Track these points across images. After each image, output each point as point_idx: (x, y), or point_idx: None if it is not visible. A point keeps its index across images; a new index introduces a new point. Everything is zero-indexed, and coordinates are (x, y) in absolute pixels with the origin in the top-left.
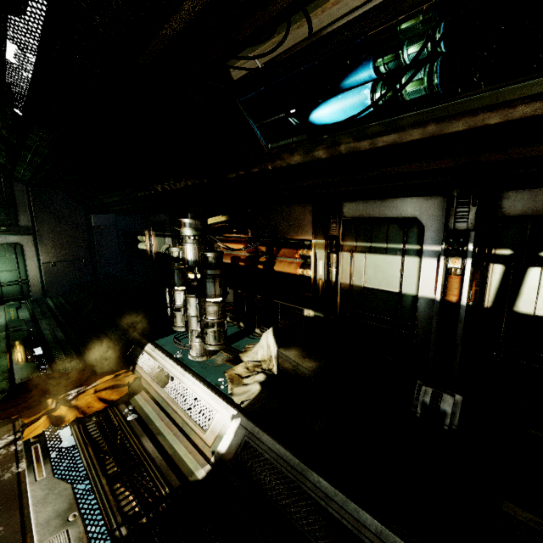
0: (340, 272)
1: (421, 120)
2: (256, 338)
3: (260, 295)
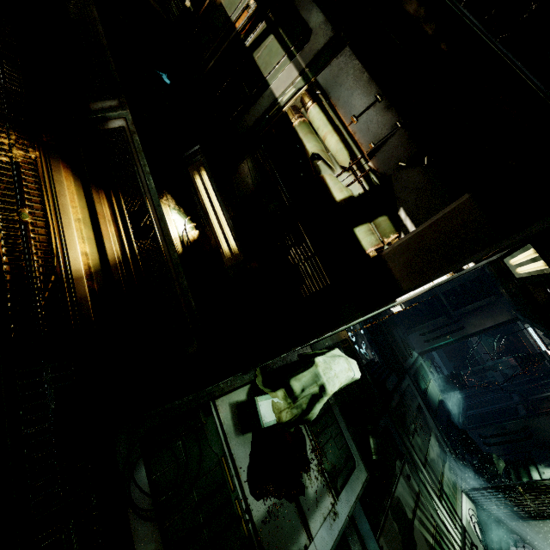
0: None
1: None
2: None
3: None
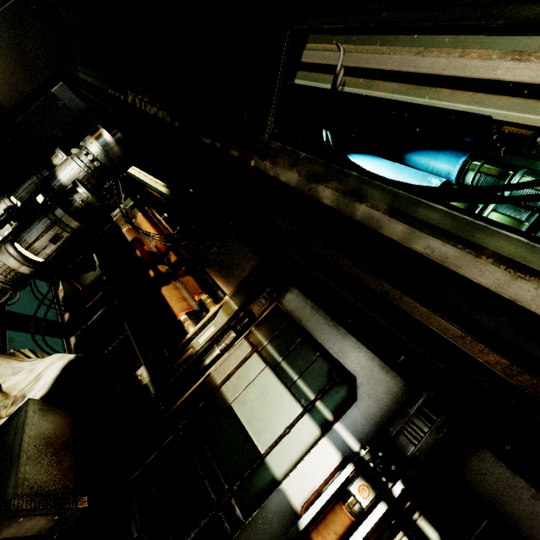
0: (221, 361)
1: (524, 260)
2: (58, 348)
3: (118, 302)
